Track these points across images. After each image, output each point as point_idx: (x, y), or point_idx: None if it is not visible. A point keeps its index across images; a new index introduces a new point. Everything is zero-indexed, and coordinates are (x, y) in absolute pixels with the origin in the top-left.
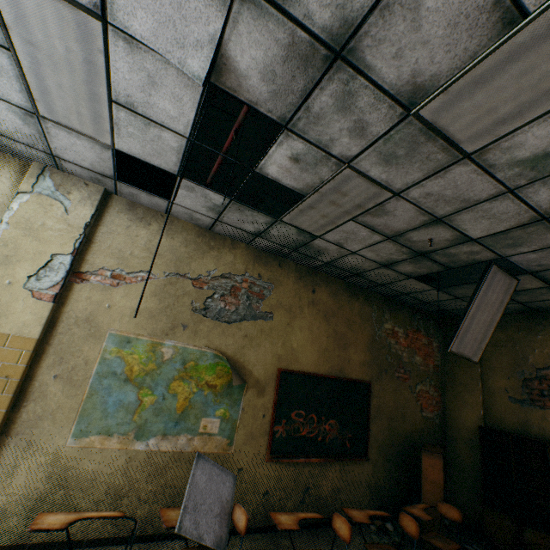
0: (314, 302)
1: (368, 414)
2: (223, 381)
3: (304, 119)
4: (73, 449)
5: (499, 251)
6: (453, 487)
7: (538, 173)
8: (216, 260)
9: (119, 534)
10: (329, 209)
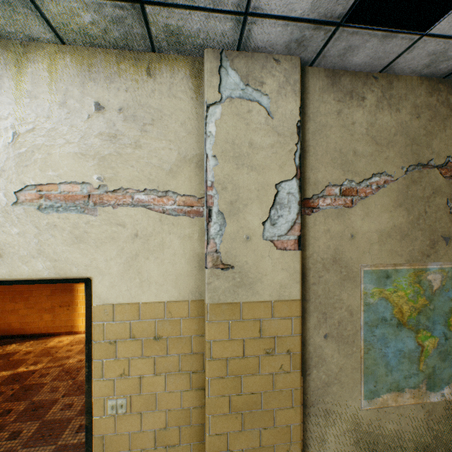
0: None
1: None
2: None
3: None
4: (368, 412)
5: None
6: None
7: None
8: None
9: None
10: None
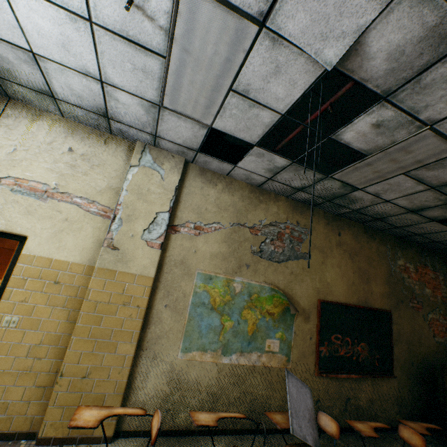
0: (341, 243)
1: (390, 338)
2: (278, 310)
3: (408, 90)
4: (182, 361)
5: None
6: None
7: None
8: (264, 212)
9: (218, 427)
10: (385, 165)
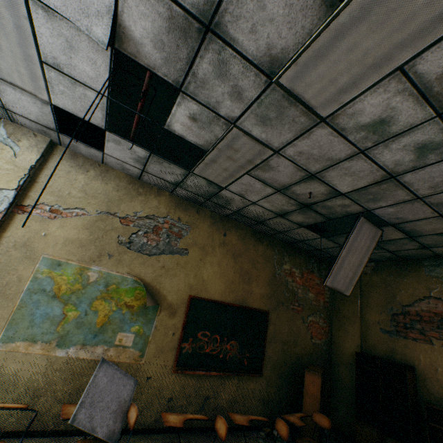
0: (225, 243)
1: (265, 338)
2: (140, 303)
3: (193, 83)
4: None
5: (364, 205)
6: (334, 403)
7: (379, 136)
8: (142, 204)
9: (33, 428)
10: (228, 163)
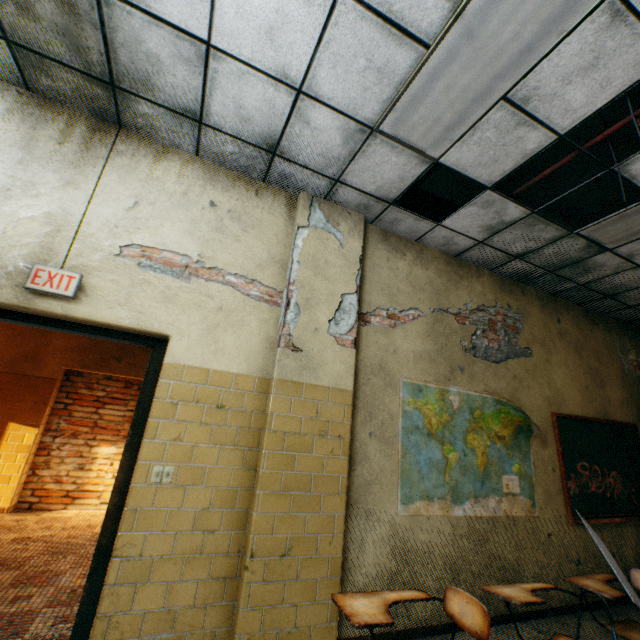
0: (562, 333)
1: None
2: (508, 432)
3: None
4: (404, 518)
5: None
6: None
7: None
8: (468, 291)
9: None
10: None
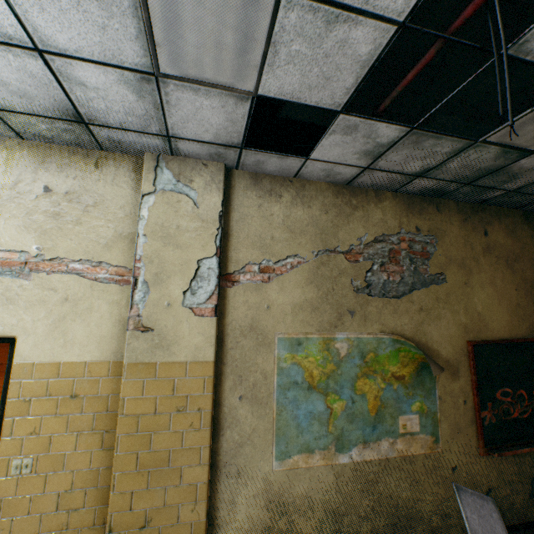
0: (489, 247)
1: None
2: (409, 370)
3: None
4: (280, 473)
5: None
6: None
7: None
8: (363, 222)
9: None
10: None
